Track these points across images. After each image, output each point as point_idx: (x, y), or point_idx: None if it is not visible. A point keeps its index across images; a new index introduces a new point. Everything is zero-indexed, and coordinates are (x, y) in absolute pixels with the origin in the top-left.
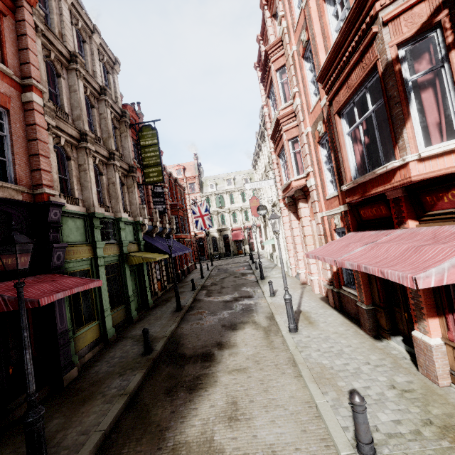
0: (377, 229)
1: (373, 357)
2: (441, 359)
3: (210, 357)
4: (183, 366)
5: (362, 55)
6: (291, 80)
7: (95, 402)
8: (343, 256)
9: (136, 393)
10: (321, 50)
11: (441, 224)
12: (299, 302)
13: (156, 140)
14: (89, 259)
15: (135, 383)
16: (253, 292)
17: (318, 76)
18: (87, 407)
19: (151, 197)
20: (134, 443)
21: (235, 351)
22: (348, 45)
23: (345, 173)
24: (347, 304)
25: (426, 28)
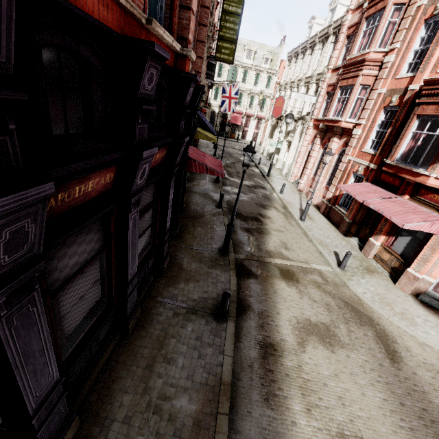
0: (386, 190)
1: (343, 242)
2: (375, 250)
3: (259, 220)
4: (246, 221)
5: None
6: (400, 30)
7: (212, 225)
8: (368, 200)
9: None
10: None
11: (419, 204)
12: (300, 203)
13: (241, 10)
14: None
15: (227, 222)
16: (264, 185)
17: (426, 79)
18: (210, 226)
19: (206, 69)
20: (247, 246)
21: (272, 221)
22: None
23: (393, 154)
24: (333, 215)
25: None
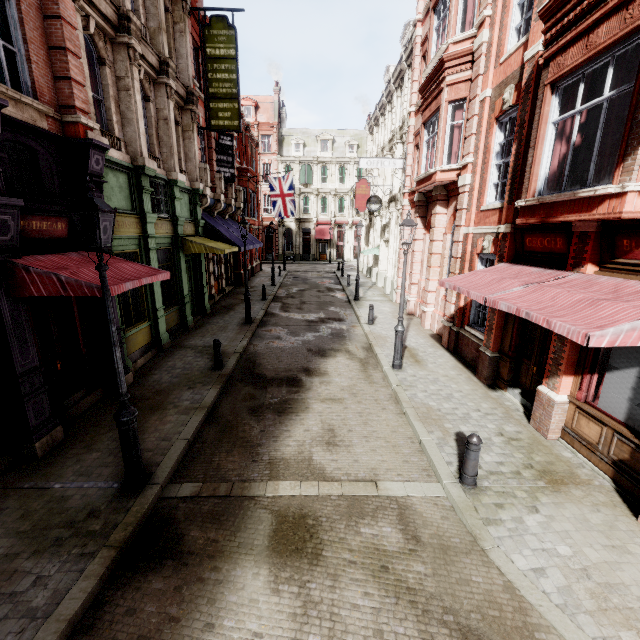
0: (542, 267)
1: (485, 405)
2: (560, 415)
3: (297, 383)
4: (265, 388)
5: None
6: None
7: (167, 411)
8: (496, 294)
9: (213, 408)
10: None
11: (627, 277)
12: (404, 336)
13: (234, 50)
14: (137, 238)
15: (211, 398)
16: (344, 315)
17: (544, 7)
18: (159, 415)
19: (215, 153)
20: (224, 454)
21: (327, 380)
22: None
23: (529, 183)
24: (465, 347)
25: None
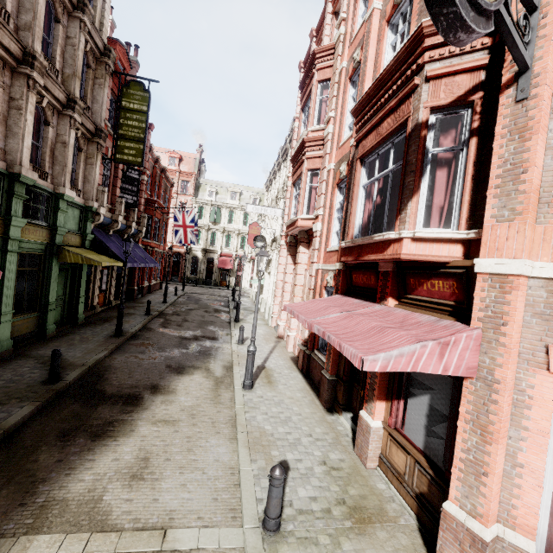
0: (362, 299)
1: (318, 430)
2: (376, 442)
3: (136, 401)
4: (96, 406)
5: (399, 104)
6: (330, 101)
7: None
8: (317, 318)
9: (15, 431)
10: (369, 79)
11: (415, 310)
12: (267, 357)
13: (146, 107)
14: None
15: (18, 418)
16: (220, 334)
17: (354, 108)
18: None
19: (120, 181)
20: None
21: (171, 399)
22: (390, 86)
23: (348, 229)
24: (314, 370)
25: (460, 103)
